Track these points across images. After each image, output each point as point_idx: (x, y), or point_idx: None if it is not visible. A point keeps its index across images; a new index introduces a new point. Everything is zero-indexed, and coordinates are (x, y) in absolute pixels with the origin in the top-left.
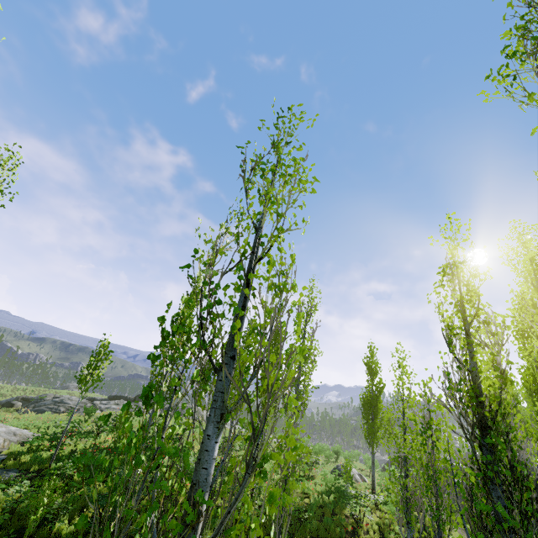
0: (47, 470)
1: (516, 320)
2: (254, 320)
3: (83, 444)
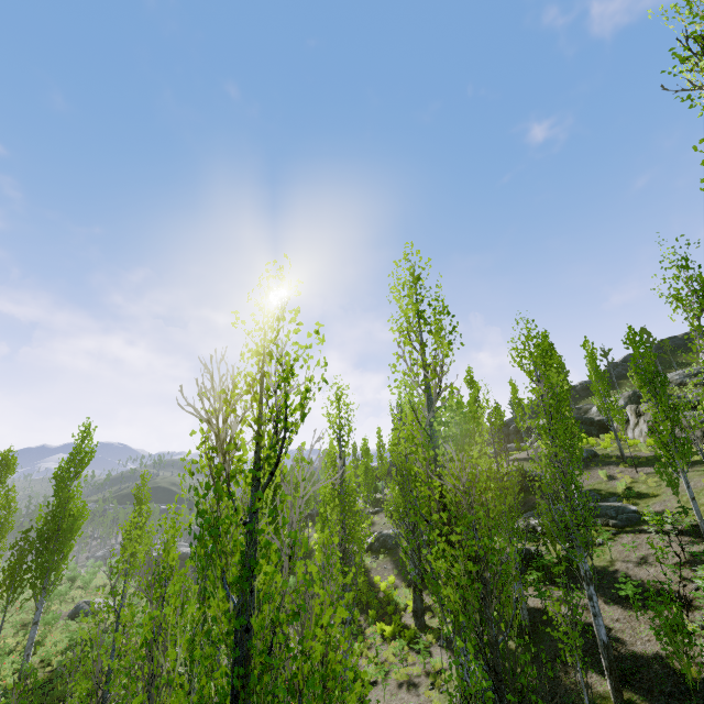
0: None
1: None
2: None
3: None
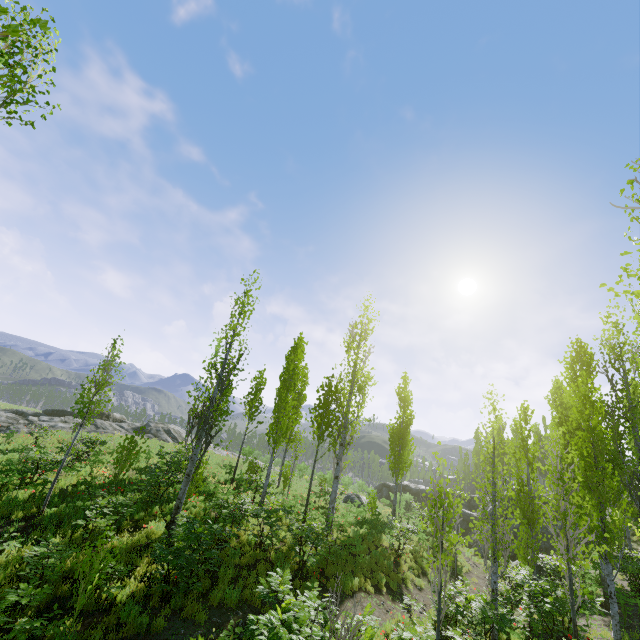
0: (44, 518)
1: (571, 368)
2: (301, 338)
3: (64, 479)
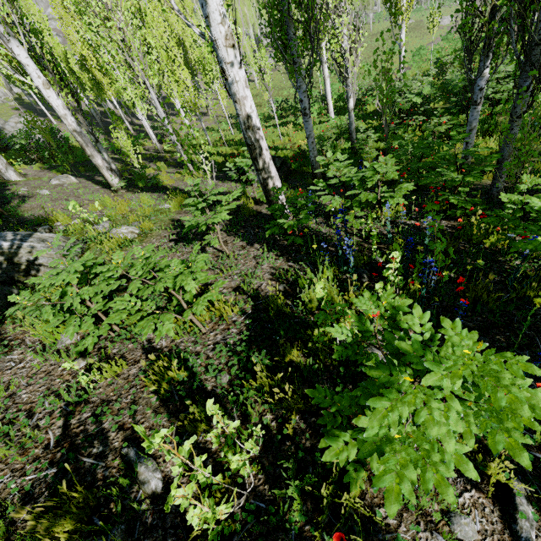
0: None
1: None
2: None
3: None
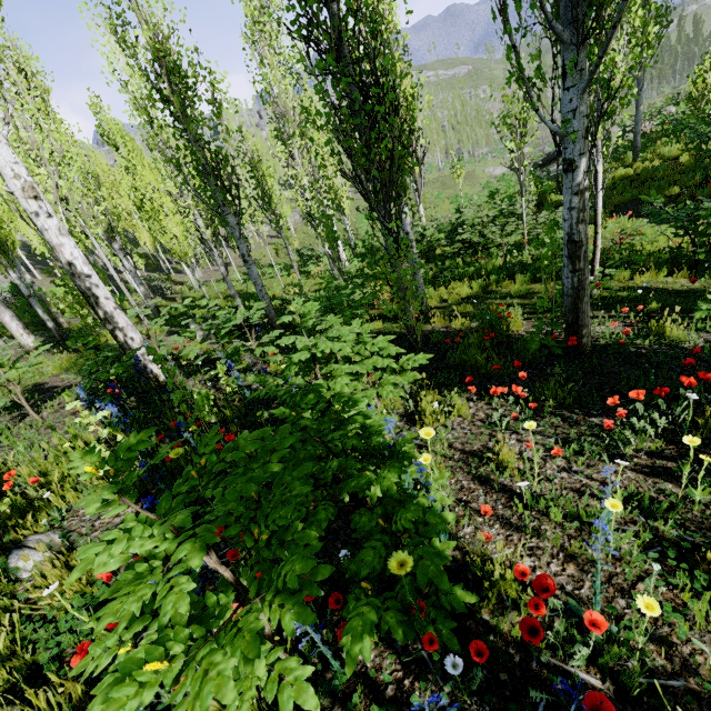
0: None
1: None
2: None
3: None
